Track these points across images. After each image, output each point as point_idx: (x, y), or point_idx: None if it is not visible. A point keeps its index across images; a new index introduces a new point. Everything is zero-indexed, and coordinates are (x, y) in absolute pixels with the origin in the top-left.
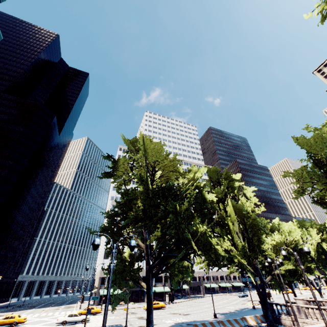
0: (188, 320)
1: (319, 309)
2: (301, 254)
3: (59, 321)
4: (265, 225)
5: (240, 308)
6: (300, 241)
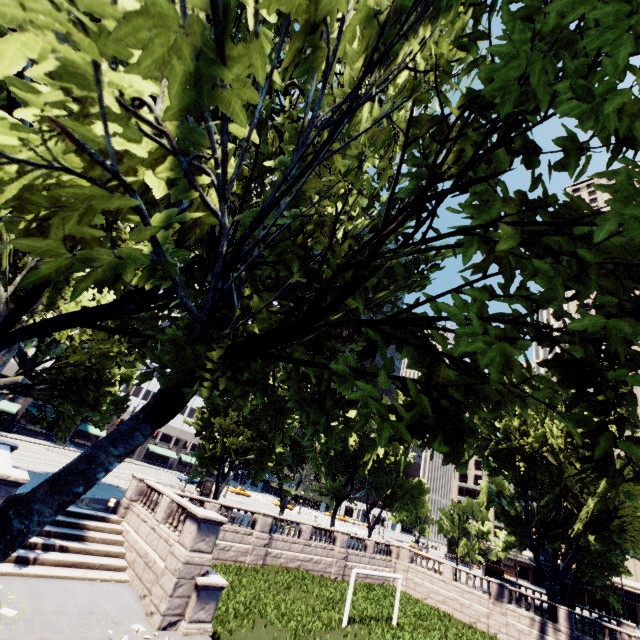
0: None
1: None
2: None
3: None
4: None
5: None
6: None
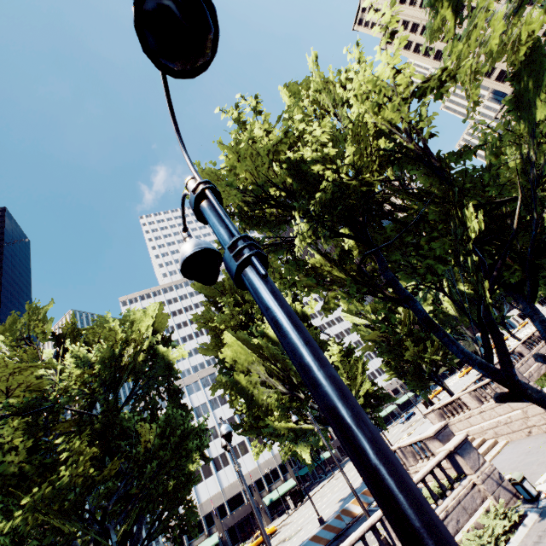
0: None
1: None
2: None
3: None
4: (364, 309)
5: None
6: None
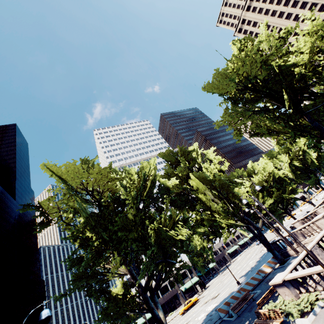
0: (218, 302)
1: (295, 240)
2: (281, 182)
3: None
4: (242, 174)
5: (259, 258)
6: (274, 171)
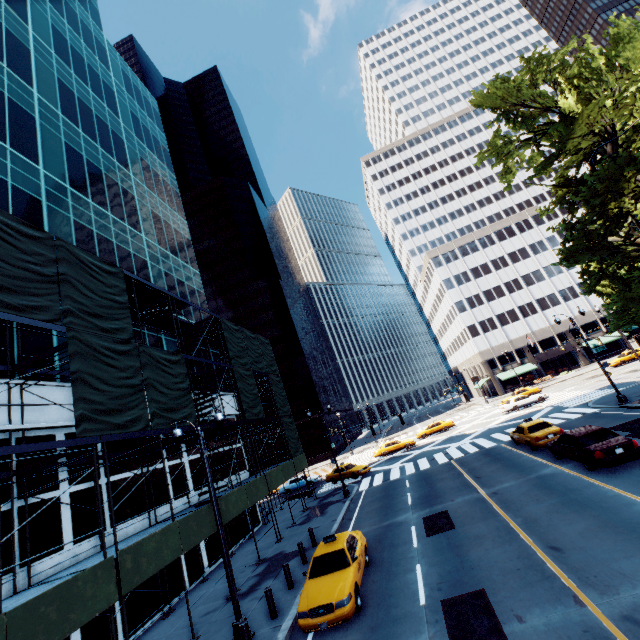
0: None
1: None
2: None
3: (506, 409)
4: None
5: None
6: None
